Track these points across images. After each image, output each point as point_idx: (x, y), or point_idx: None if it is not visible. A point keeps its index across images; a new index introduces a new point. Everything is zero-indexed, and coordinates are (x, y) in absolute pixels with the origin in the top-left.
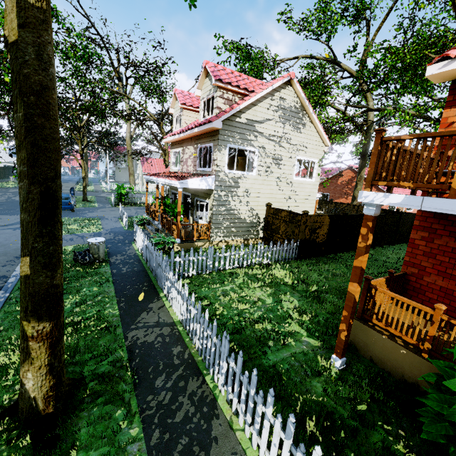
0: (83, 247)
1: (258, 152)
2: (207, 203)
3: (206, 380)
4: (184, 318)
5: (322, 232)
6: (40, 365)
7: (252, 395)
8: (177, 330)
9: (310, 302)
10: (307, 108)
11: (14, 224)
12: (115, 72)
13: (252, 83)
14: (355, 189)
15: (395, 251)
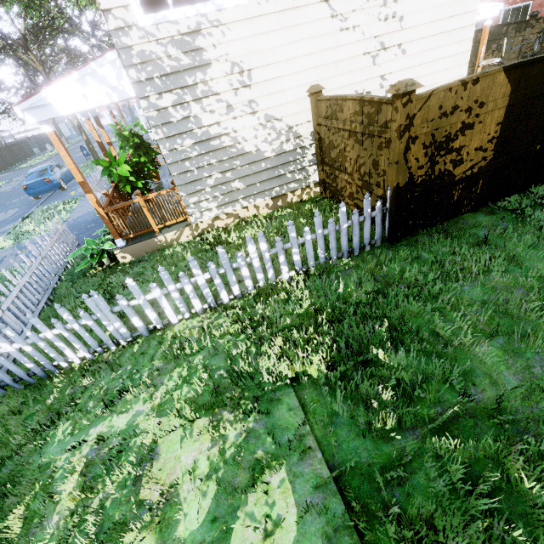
0: None
1: None
2: None
3: None
4: None
5: (477, 141)
6: None
7: None
8: None
9: (348, 537)
10: None
11: None
12: None
13: None
14: None
15: None
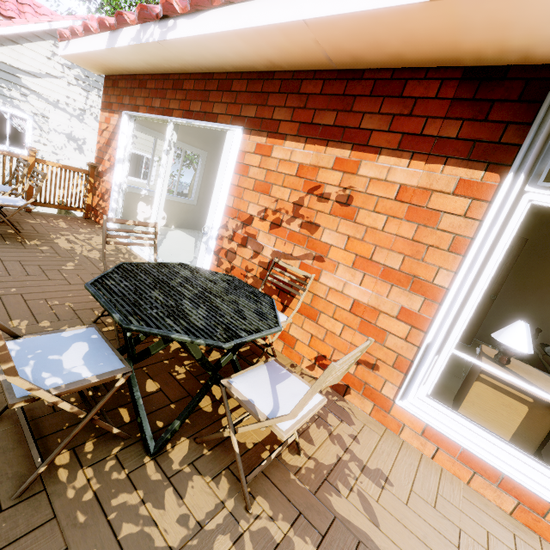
0: None
1: (34, 121)
2: None
3: None
4: None
5: None
6: None
7: None
8: None
9: None
10: None
11: None
12: None
13: (24, 6)
14: None
15: None
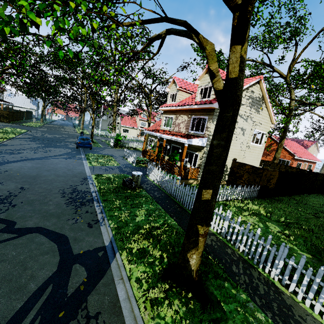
0: (119, 176)
1: None
2: (196, 154)
3: (260, 271)
4: (225, 231)
5: (273, 182)
6: (200, 251)
7: (318, 282)
8: (220, 239)
9: (286, 229)
10: (266, 99)
11: (62, 154)
12: (112, 56)
13: None
14: (276, 152)
15: (313, 198)
